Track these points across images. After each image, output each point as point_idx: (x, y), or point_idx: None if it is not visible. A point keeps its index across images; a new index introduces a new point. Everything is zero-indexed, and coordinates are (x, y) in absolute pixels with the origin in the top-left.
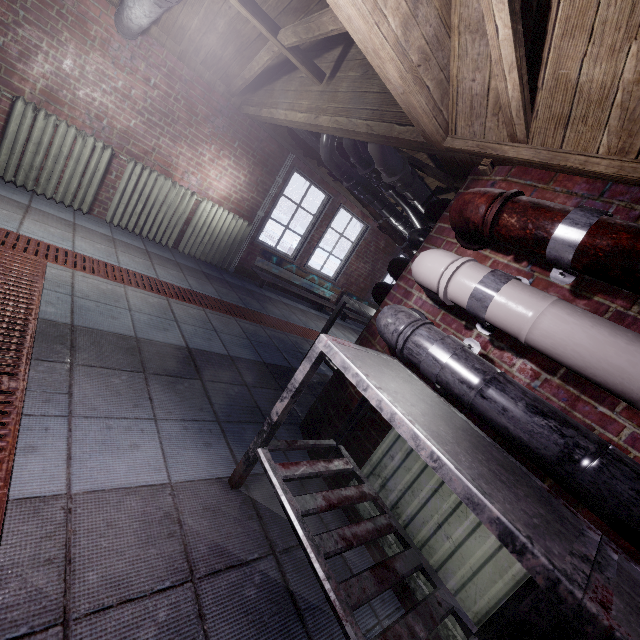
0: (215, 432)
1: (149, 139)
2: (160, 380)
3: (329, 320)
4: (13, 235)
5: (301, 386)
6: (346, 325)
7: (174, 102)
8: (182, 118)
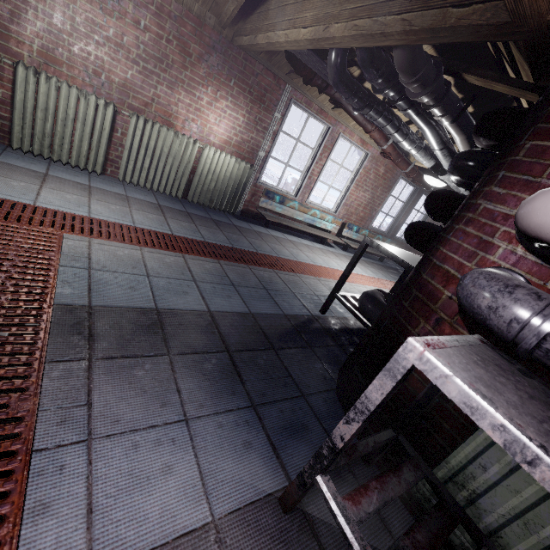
0: (252, 423)
1: (147, 89)
2: (186, 361)
3: (349, 264)
4: (30, 208)
5: (377, 407)
6: (348, 255)
7: (166, 44)
8: (176, 61)
